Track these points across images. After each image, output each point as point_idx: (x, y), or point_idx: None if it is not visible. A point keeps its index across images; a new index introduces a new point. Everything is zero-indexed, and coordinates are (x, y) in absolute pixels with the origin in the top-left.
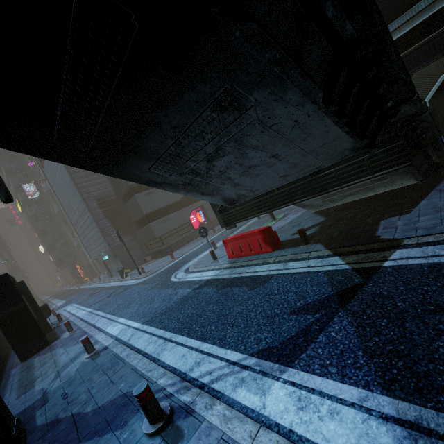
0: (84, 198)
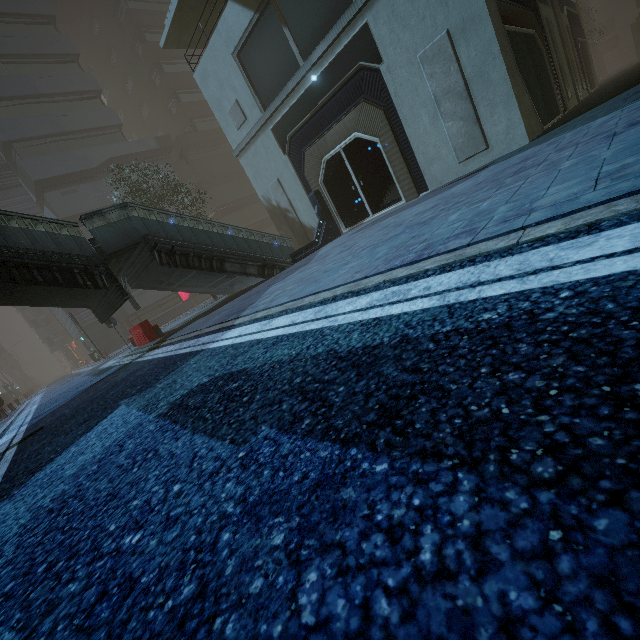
0: None
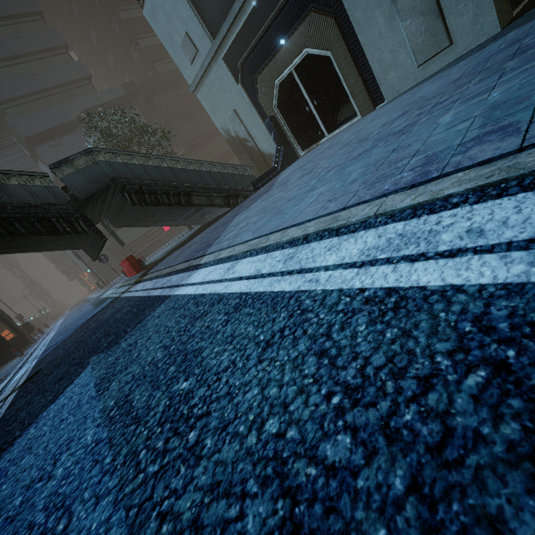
0: None
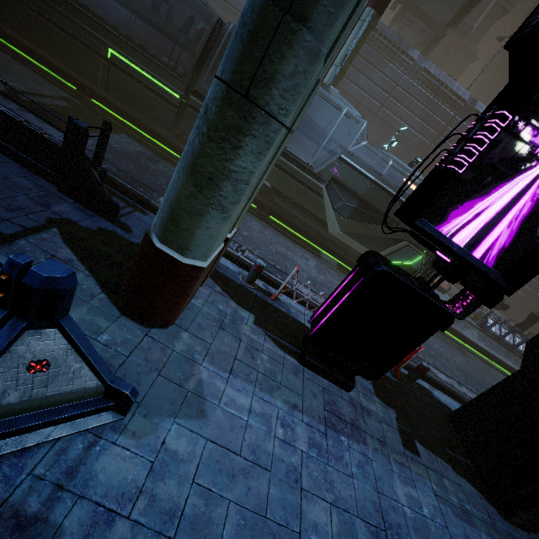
0: None
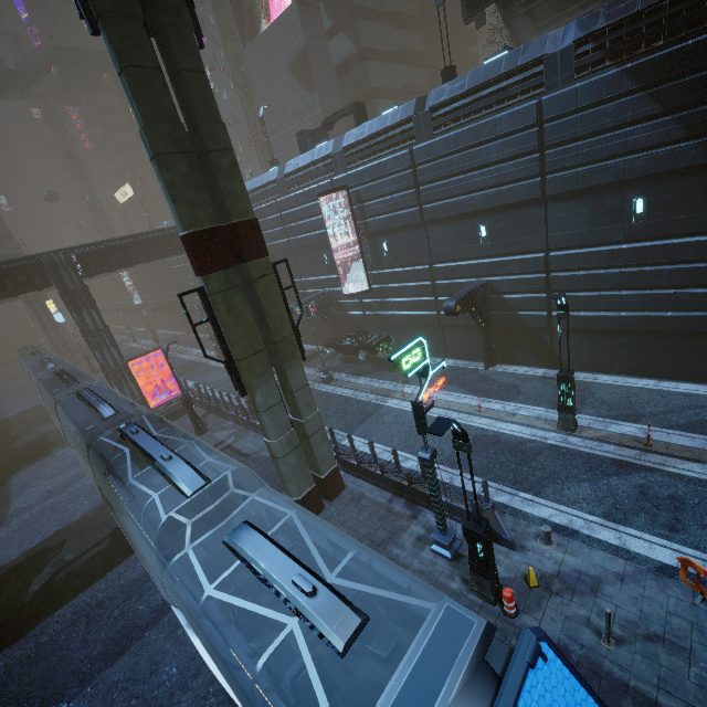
0: (317, 91)
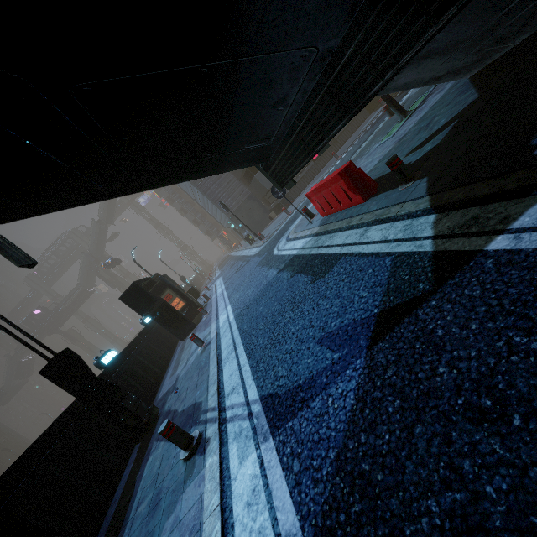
0: None
